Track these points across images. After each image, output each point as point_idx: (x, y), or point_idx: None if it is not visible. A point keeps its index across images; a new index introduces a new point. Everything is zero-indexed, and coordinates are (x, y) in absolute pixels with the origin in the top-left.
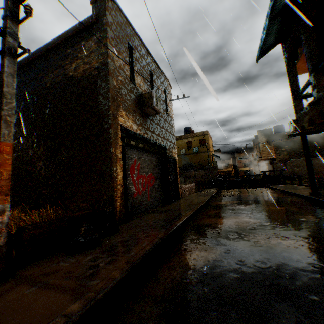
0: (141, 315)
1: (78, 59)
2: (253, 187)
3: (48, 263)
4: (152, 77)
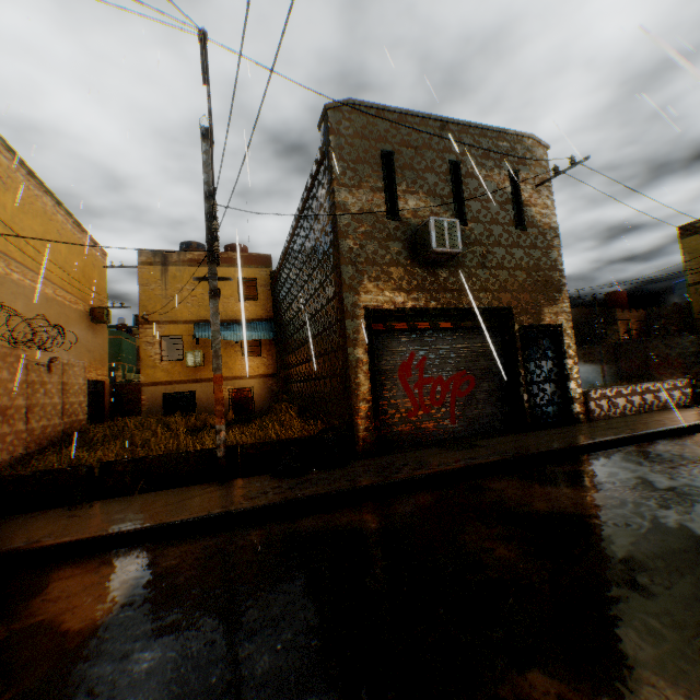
0: (245, 535)
1: (318, 219)
2: None
3: (254, 480)
4: (459, 171)
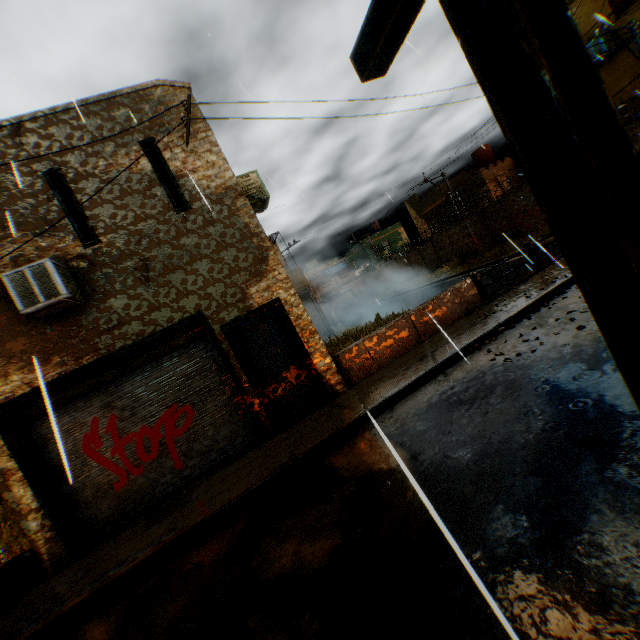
0: None
1: None
2: None
3: None
4: (64, 178)
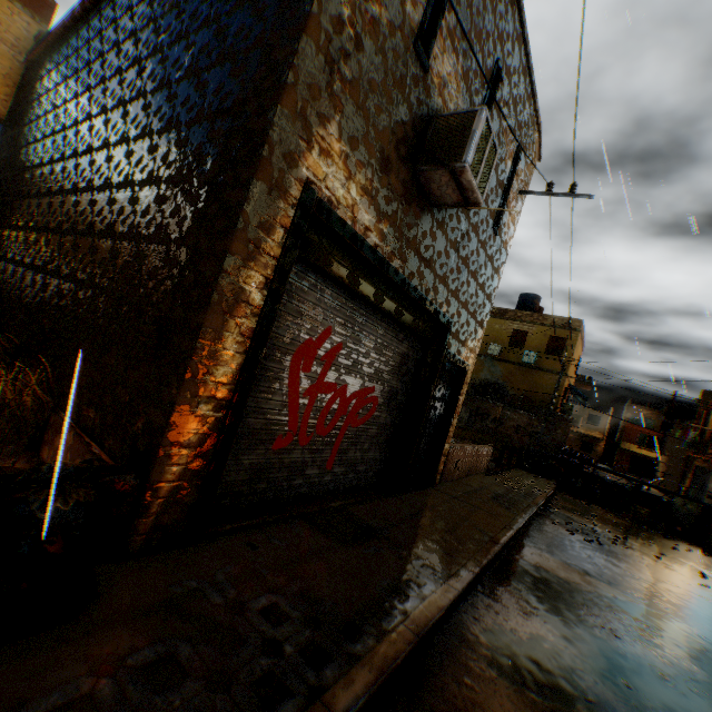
0: None
1: None
2: (661, 529)
3: None
4: (496, 89)
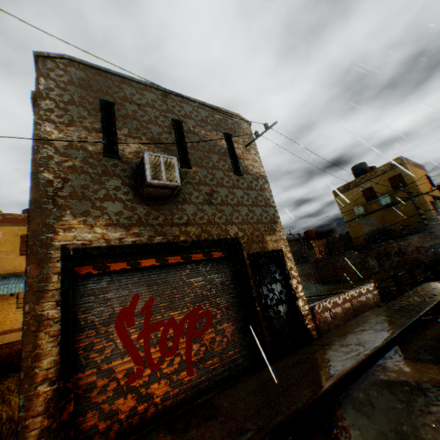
0: None
1: None
2: None
3: None
4: (181, 127)
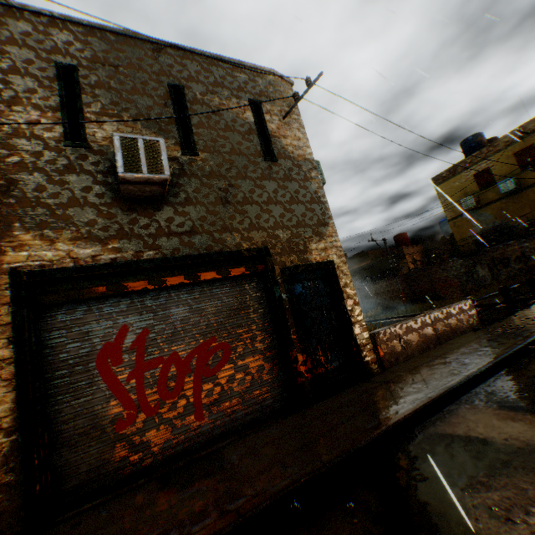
0: None
1: None
2: None
3: None
4: (183, 96)
